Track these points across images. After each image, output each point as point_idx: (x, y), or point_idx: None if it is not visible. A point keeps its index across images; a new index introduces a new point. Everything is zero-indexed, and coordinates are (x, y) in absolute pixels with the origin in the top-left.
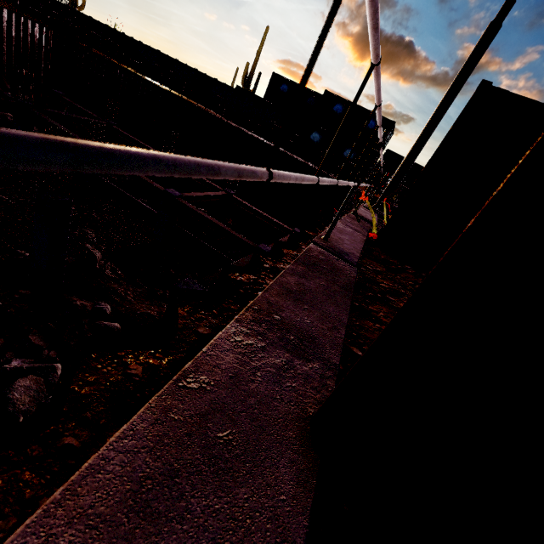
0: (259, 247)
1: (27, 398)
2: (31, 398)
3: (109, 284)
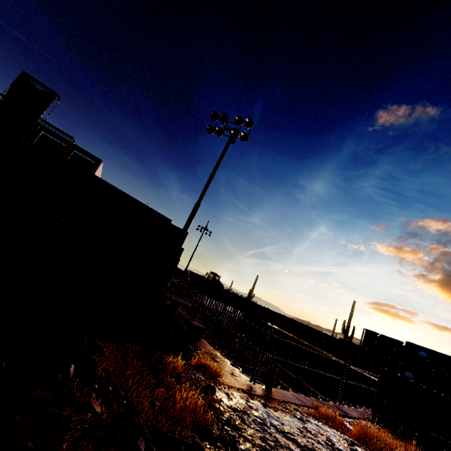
0: None
1: None
2: None
3: None
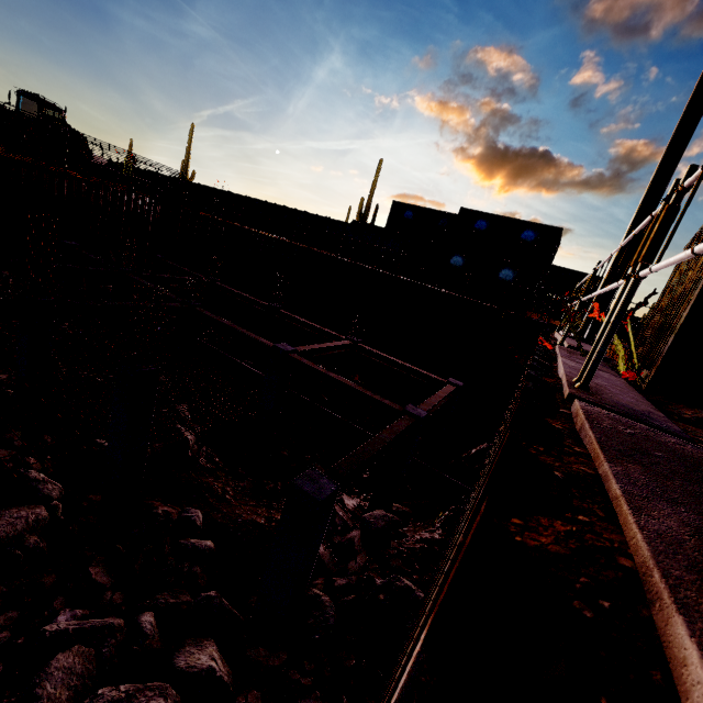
0: (406, 410)
1: (65, 692)
2: (71, 691)
3: (202, 477)
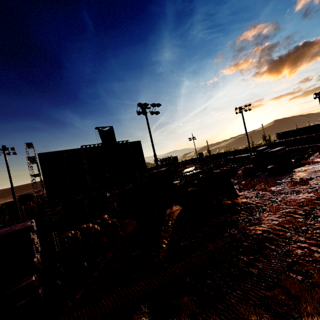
0: None
1: None
2: None
3: None
